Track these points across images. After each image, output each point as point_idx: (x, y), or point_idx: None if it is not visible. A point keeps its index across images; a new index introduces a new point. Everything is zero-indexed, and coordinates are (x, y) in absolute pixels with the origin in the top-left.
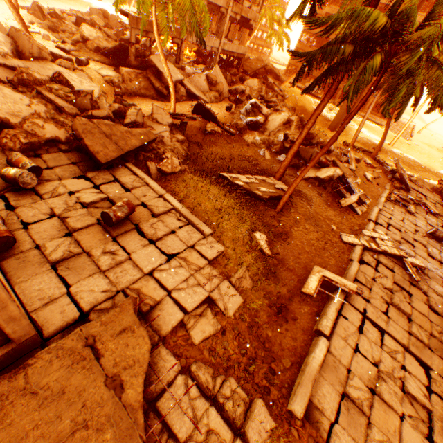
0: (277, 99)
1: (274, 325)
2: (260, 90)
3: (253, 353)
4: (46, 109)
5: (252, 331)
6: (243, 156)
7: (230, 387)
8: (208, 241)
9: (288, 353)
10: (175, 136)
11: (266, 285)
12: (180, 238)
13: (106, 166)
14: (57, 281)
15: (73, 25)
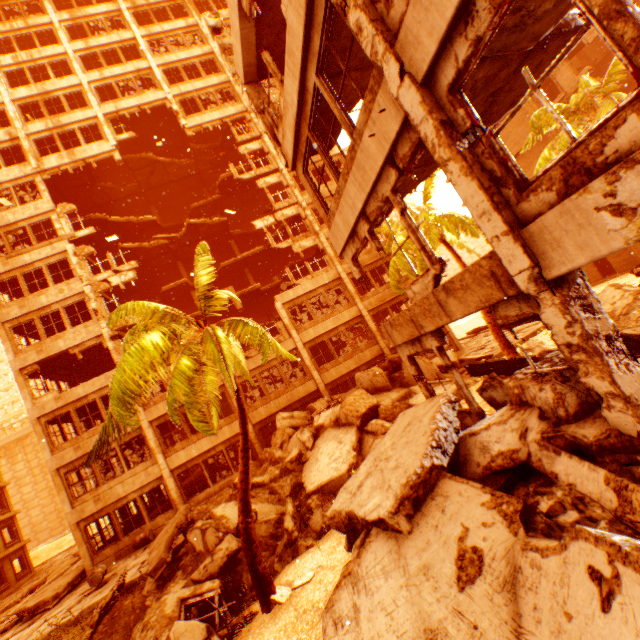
0: None
1: None
2: None
3: None
4: None
5: None
6: None
7: None
8: None
9: None
10: None
11: None
12: (42, 628)
13: None
14: None
15: None
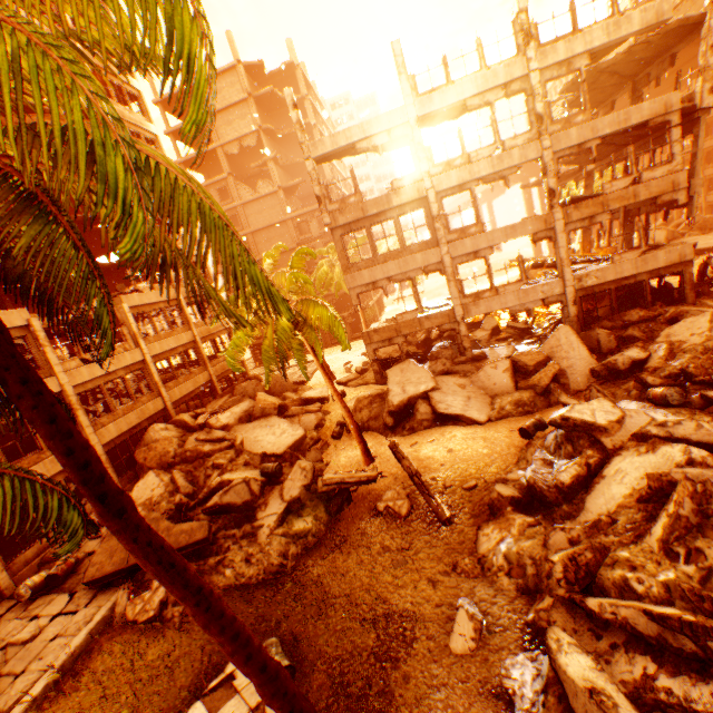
0: None
1: None
2: (712, 342)
3: None
4: (164, 490)
5: None
6: (386, 607)
7: None
8: None
9: None
10: (294, 521)
11: None
12: None
13: (101, 582)
14: None
15: None
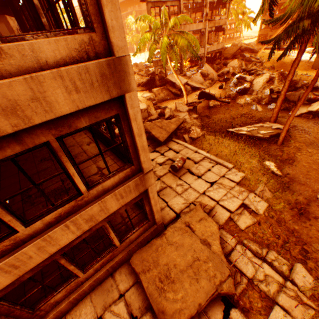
0: (256, 66)
1: (298, 222)
2: (240, 65)
3: (285, 238)
4: None
5: (280, 224)
6: (240, 114)
7: (273, 255)
8: (232, 171)
9: (316, 240)
10: (192, 116)
11: (283, 195)
12: (214, 172)
13: (163, 143)
14: (161, 200)
15: None
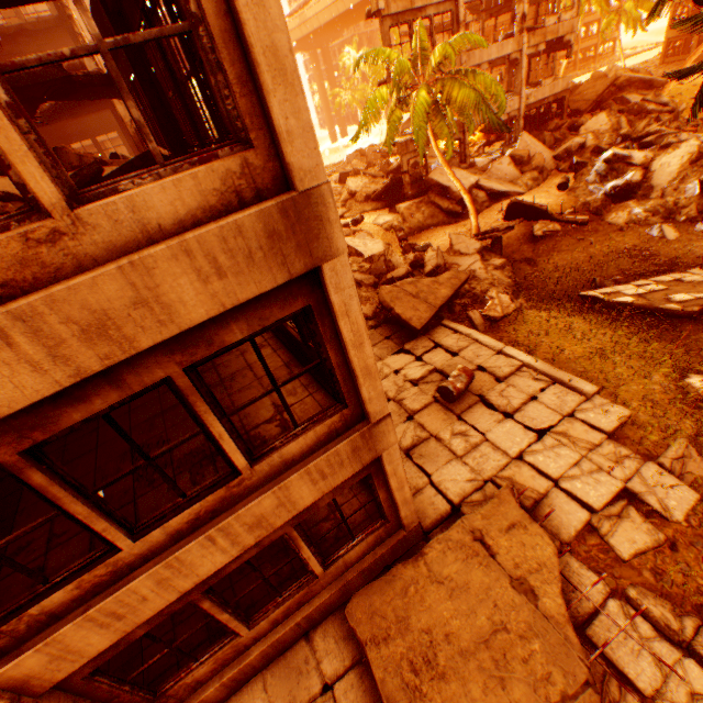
0: (658, 124)
1: None
2: (615, 126)
3: None
4: None
5: None
6: (615, 252)
7: None
8: (593, 403)
9: None
10: (489, 263)
11: None
12: (546, 405)
13: (421, 331)
14: (415, 470)
15: (336, 186)
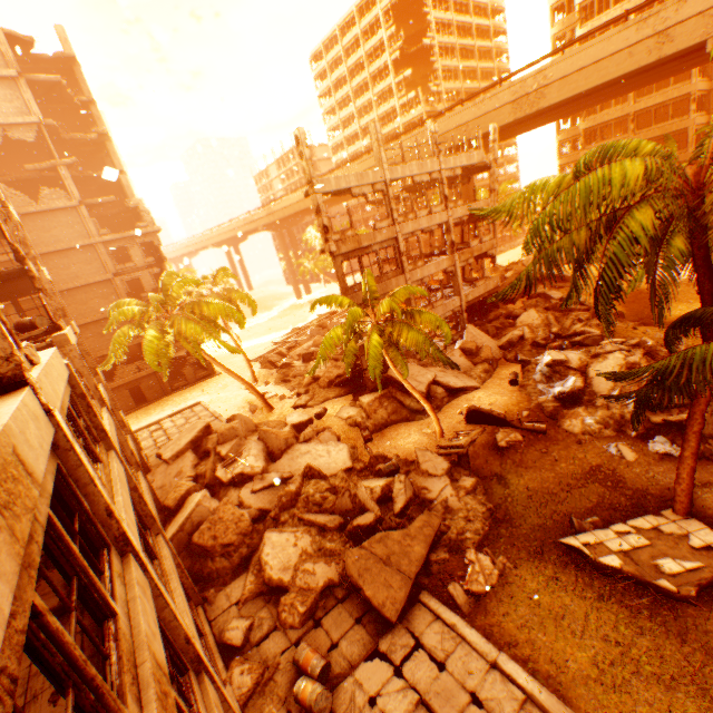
0: (581, 324)
1: None
2: (545, 321)
3: None
4: (310, 537)
5: None
6: (582, 473)
7: None
8: None
9: None
10: (460, 484)
11: None
12: None
13: (397, 616)
14: None
15: (300, 364)
